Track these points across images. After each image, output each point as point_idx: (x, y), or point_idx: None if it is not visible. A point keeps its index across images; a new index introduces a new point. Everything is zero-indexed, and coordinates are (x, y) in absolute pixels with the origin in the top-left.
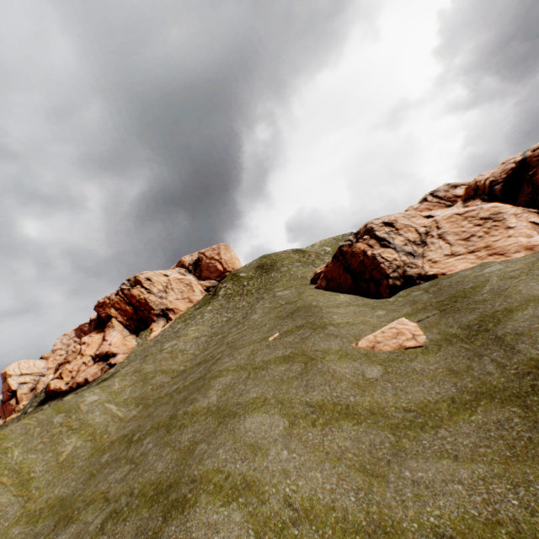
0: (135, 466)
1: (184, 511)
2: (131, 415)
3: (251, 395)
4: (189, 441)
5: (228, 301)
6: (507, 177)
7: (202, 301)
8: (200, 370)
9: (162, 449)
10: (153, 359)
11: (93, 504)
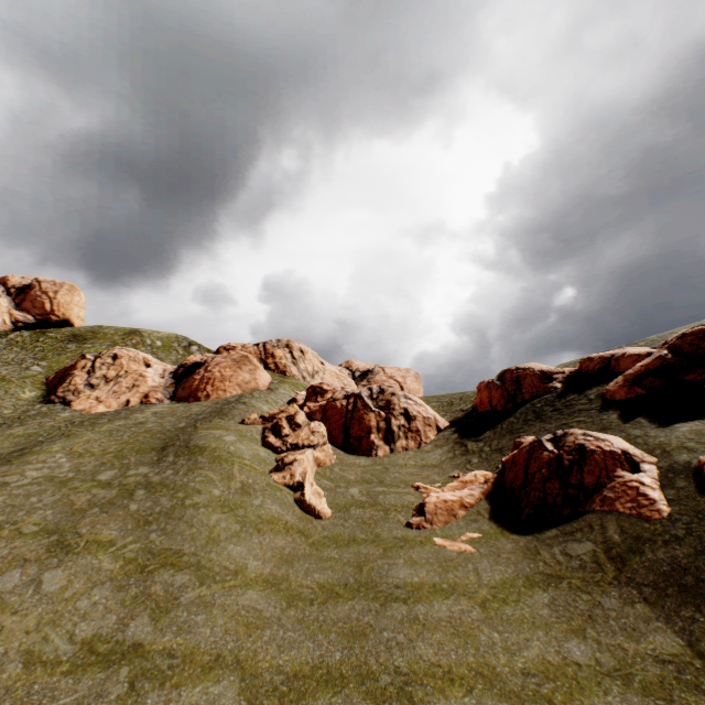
0: None
1: None
2: None
3: None
4: None
5: (7, 348)
6: (190, 366)
7: None
8: None
9: None
10: None
11: None
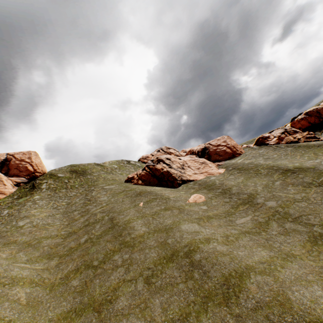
0: (129, 265)
1: (196, 251)
2: (54, 264)
3: (168, 221)
4: (157, 243)
5: (55, 192)
6: (202, 150)
7: (19, 192)
8: (98, 226)
9: (142, 251)
10: (19, 233)
11: (120, 287)
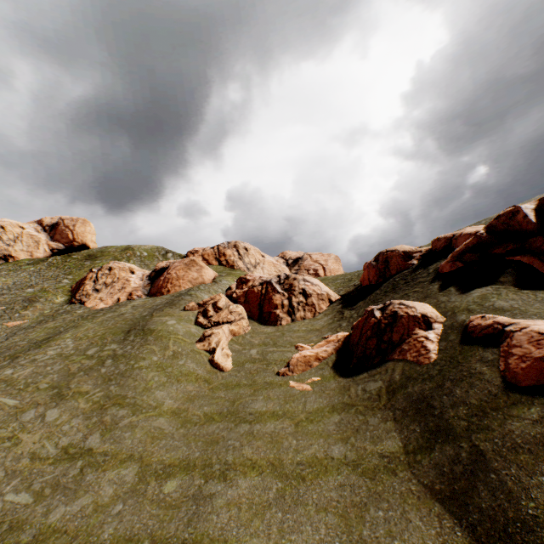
0: None
1: None
2: None
3: None
4: None
5: (48, 268)
6: (159, 270)
7: (38, 259)
8: None
9: None
10: None
11: None
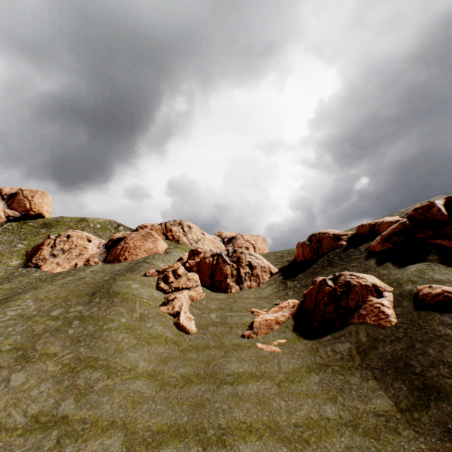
0: None
1: None
2: None
3: None
4: None
5: (2, 233)
6: (116, 240)
7: None
8: None
9: None
10: None
11: None
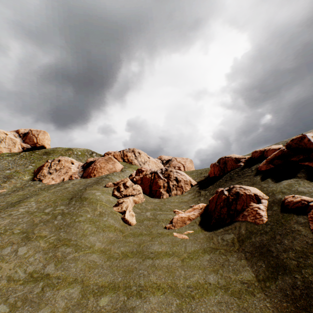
0: None
1: None
2: None
3: None
4: None
5: (20, 159)
6: (89, 163)
7: (14, 153)
8: None
9: None
10: None
11: None
